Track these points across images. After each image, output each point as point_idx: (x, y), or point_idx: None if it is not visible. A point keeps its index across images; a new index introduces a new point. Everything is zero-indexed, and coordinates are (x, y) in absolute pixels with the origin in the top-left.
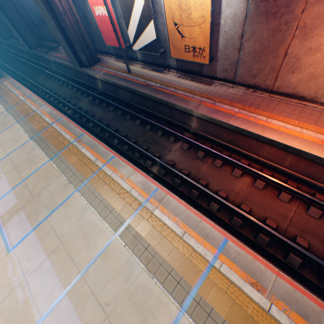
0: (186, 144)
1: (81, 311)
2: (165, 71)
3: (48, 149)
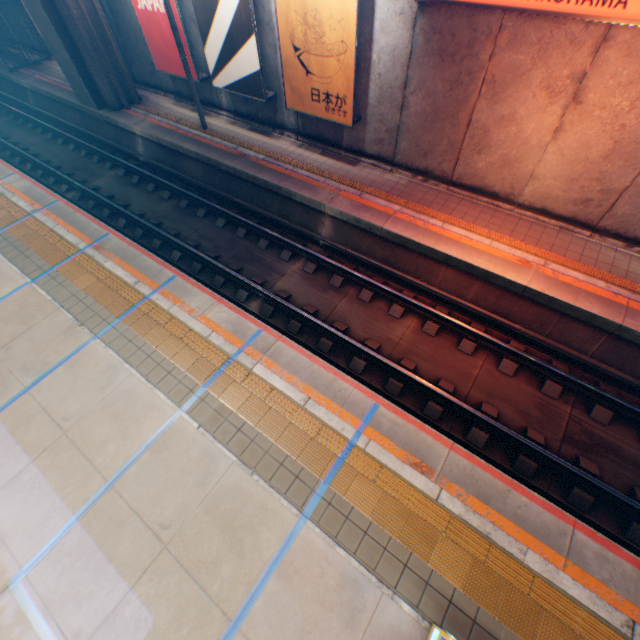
0: (311, 264)
1: (111, 546)
2: (276, 134)
3: (27, 261)
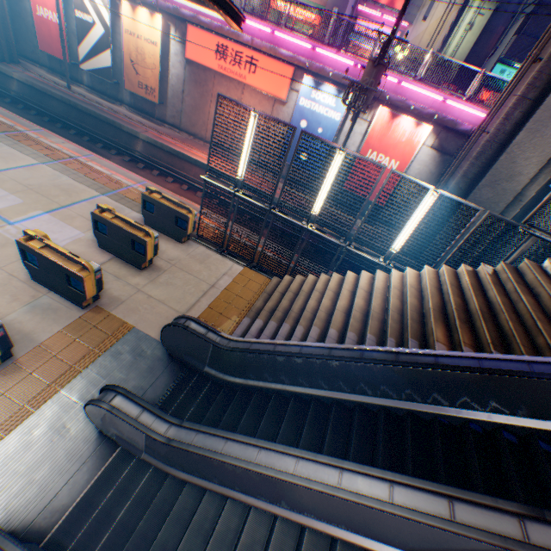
0: (129, 158)
1: None
2: (118, 105)
3: None
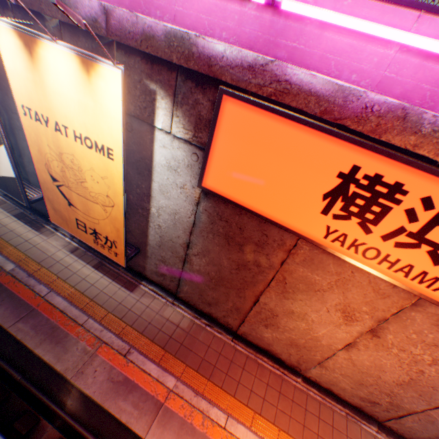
0: None
1: None
2: (50, 226)
3: None
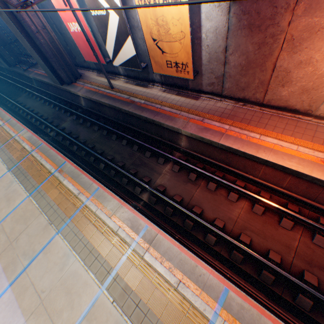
0: (176, 166)
1: None
2: (150, 85)
3: (28, 182)
